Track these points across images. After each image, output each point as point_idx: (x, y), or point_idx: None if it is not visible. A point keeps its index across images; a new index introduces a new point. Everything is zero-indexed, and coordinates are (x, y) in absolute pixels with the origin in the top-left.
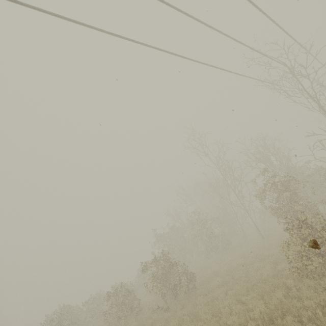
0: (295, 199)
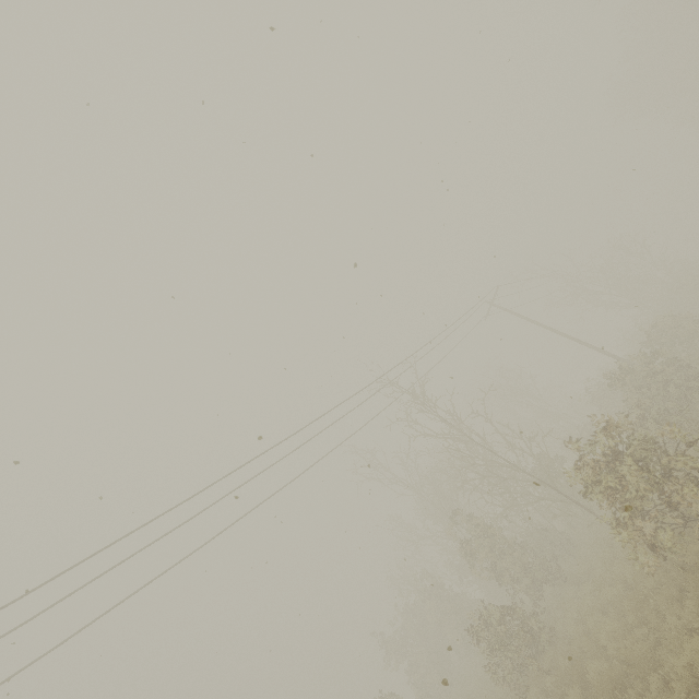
0: (508, 542)
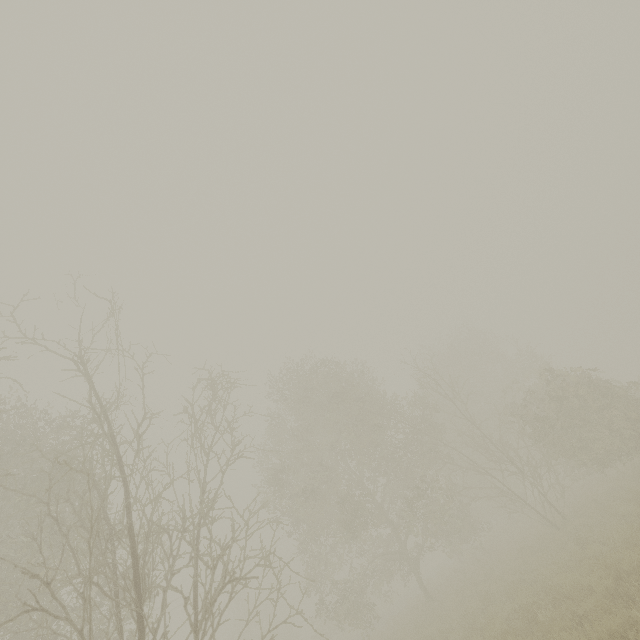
0: None
